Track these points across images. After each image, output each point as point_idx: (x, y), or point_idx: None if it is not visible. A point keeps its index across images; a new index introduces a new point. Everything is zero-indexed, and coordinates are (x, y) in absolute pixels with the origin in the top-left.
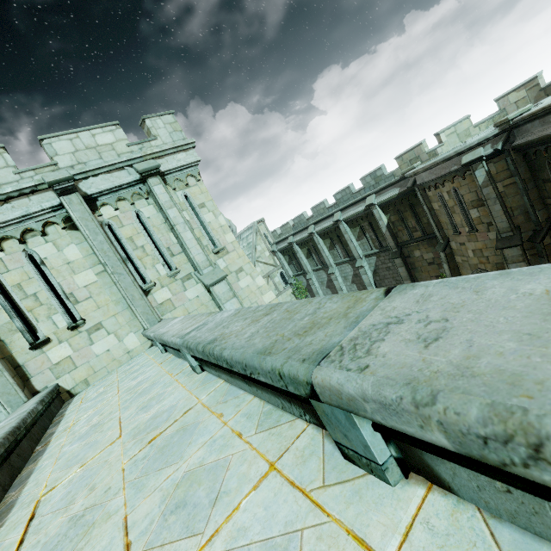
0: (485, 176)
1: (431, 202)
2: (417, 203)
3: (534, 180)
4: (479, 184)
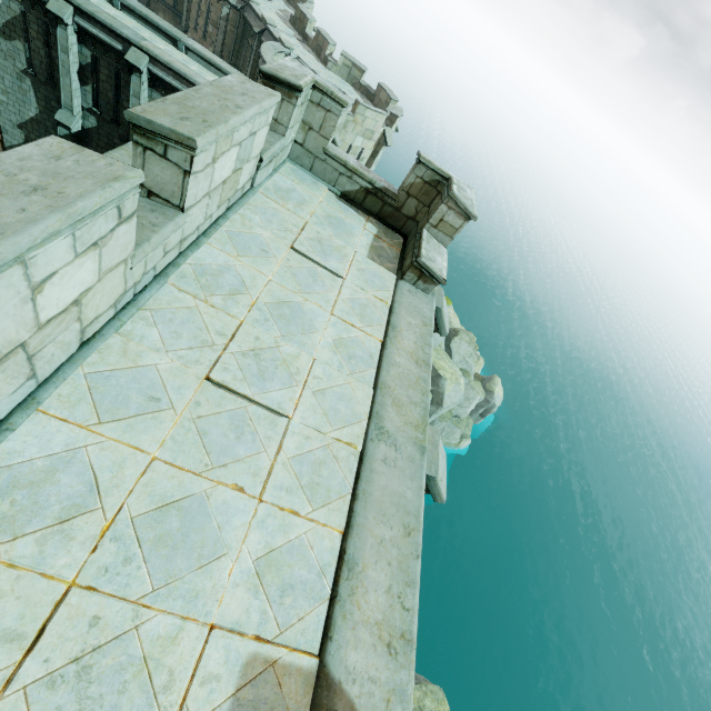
0: (226, 15)
1: None
2: None
3: (241, 40)
4: (221, 16)
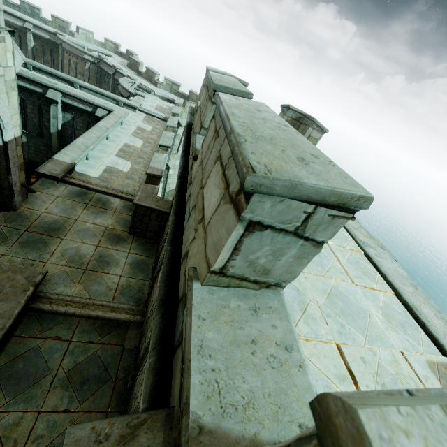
0: (88, 67)
1: (64, 59)
2: (56, 52)
3: (100, 80)
4: (85, 68)
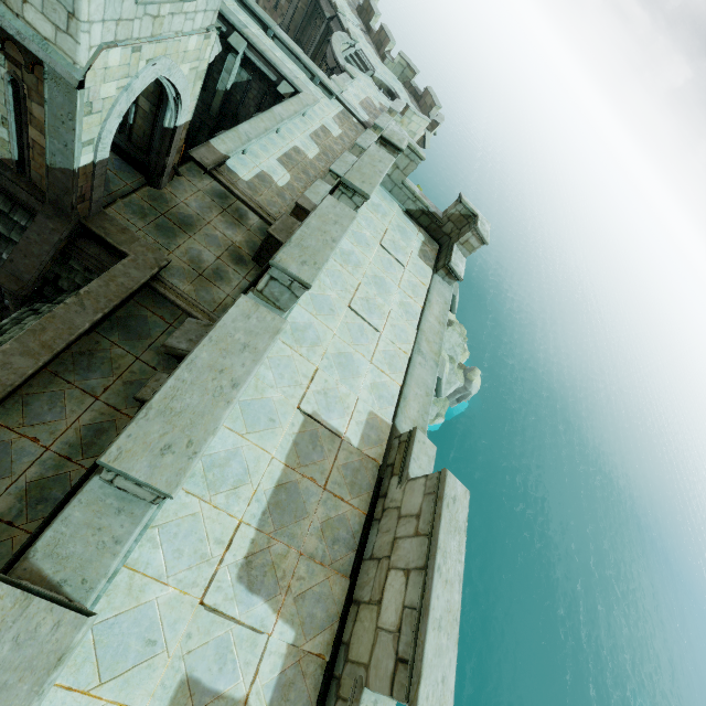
0: None
1: None
2: None
3: (309, 19)
4: None
